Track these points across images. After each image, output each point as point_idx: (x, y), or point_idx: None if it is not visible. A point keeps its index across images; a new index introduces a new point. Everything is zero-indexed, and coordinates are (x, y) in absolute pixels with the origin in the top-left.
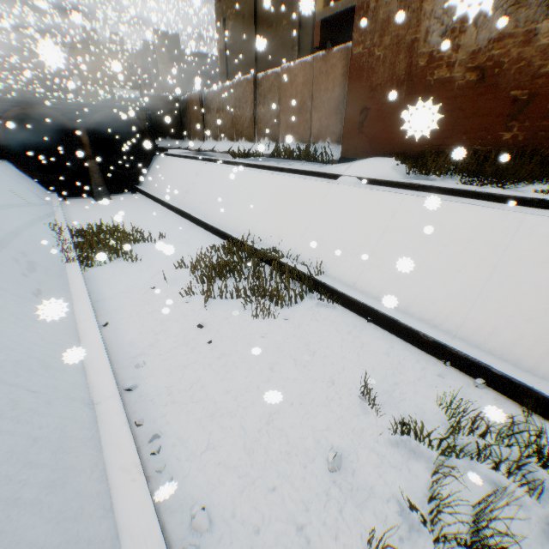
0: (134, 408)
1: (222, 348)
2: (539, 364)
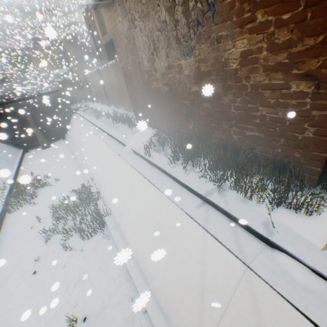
0: None
1: (38, 278)
2: (164, 305)
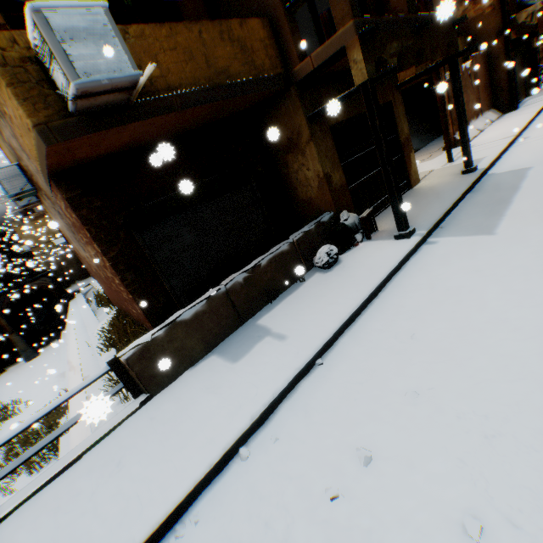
0: None
1: None
2: None
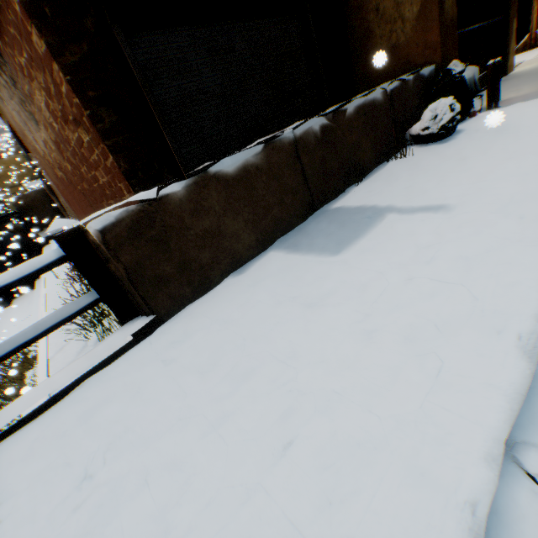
0: None
1: None
2: None
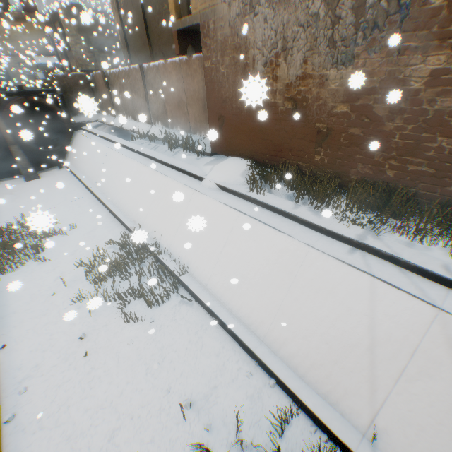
0: (8, 440)
1: (94, 361)
2: (307, 372)
